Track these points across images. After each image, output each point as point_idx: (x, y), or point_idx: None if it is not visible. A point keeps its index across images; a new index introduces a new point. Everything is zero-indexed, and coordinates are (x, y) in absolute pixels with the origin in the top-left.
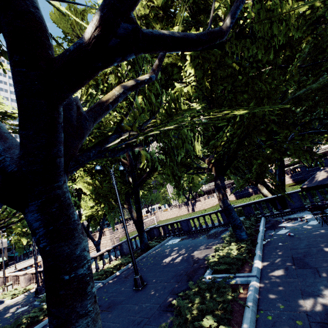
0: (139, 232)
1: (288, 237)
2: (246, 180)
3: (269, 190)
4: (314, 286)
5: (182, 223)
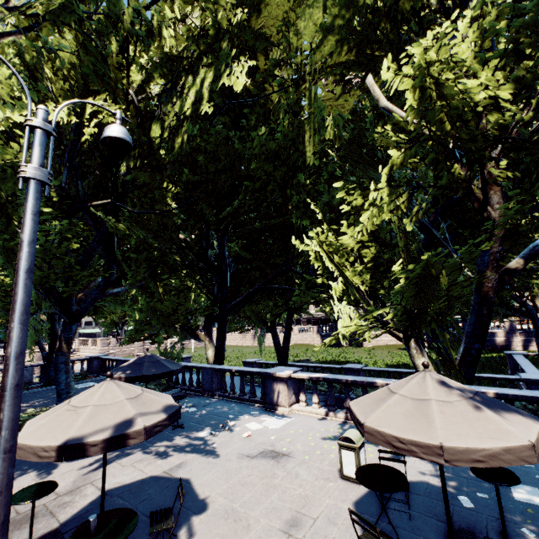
0: (47, 360)
1: None
2: (186, 330)
3: (276, 351)
4: None
5: (118, 363)
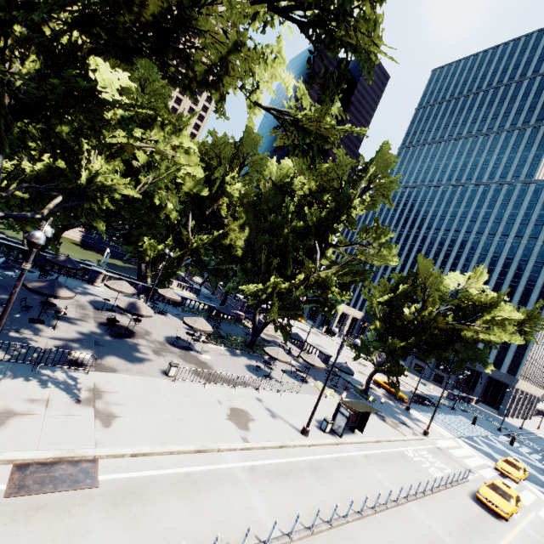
0: None
1: (11, 277)
2: None
3: None
4: (1, 294)
5: None
